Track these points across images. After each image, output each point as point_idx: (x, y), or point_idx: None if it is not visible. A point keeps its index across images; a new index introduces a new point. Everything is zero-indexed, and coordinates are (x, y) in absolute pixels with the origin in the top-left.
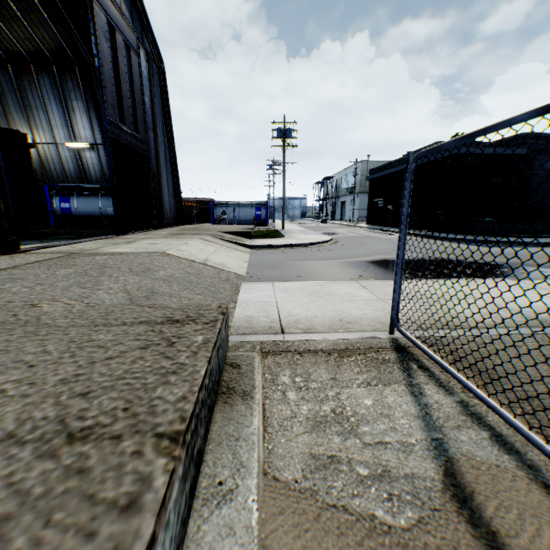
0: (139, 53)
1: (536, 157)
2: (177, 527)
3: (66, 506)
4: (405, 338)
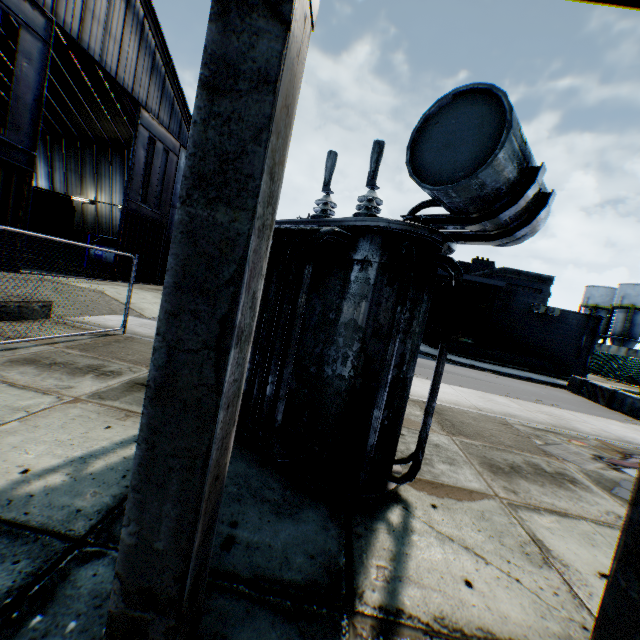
0: (179, 155)
1: (518, 292)
2: None
3: None
4: (126, 335)
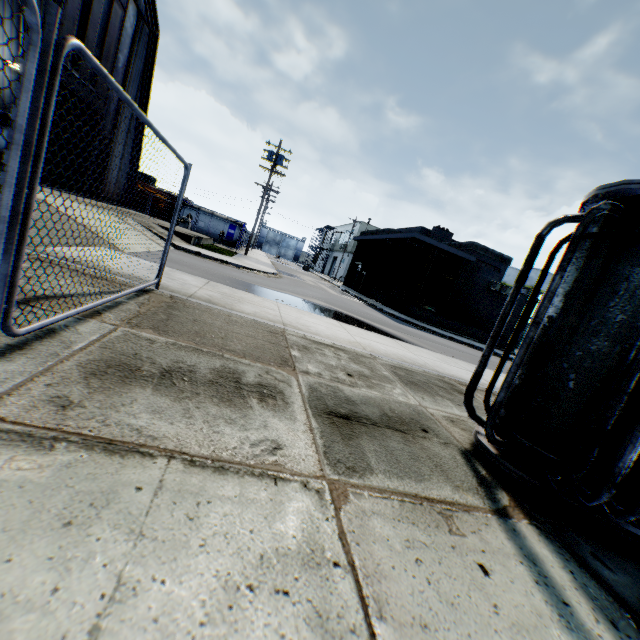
0: (127, 8)
1: (482, 268)
2: None
3: None
4: (162, 292)
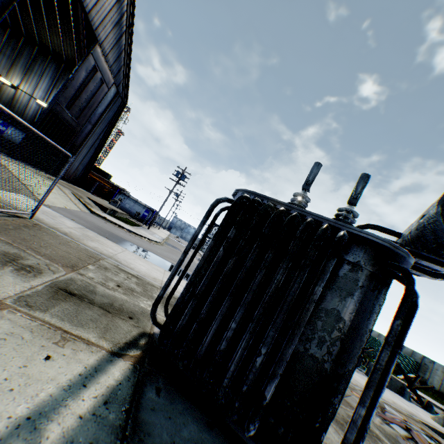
0: (110, 88)
1: None
2: None
3: None
4: (33, 221)
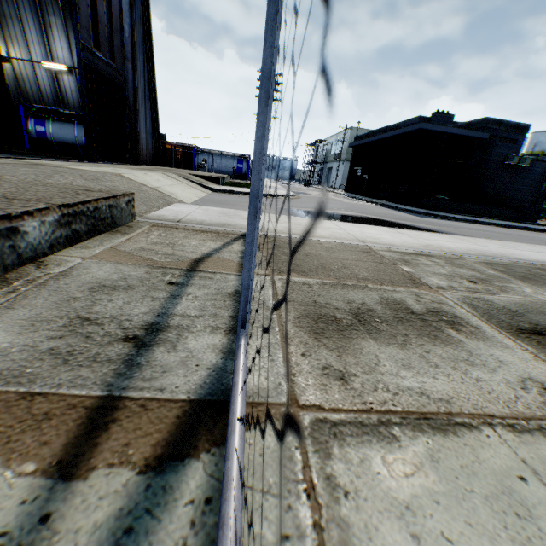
0: None
1: (496, 143)
2: (53, 236)
3: (2, 204)
4: None
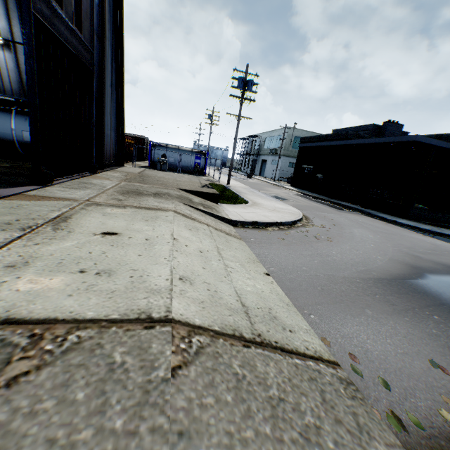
0: None
1: None
2: None
3: None
4: None
